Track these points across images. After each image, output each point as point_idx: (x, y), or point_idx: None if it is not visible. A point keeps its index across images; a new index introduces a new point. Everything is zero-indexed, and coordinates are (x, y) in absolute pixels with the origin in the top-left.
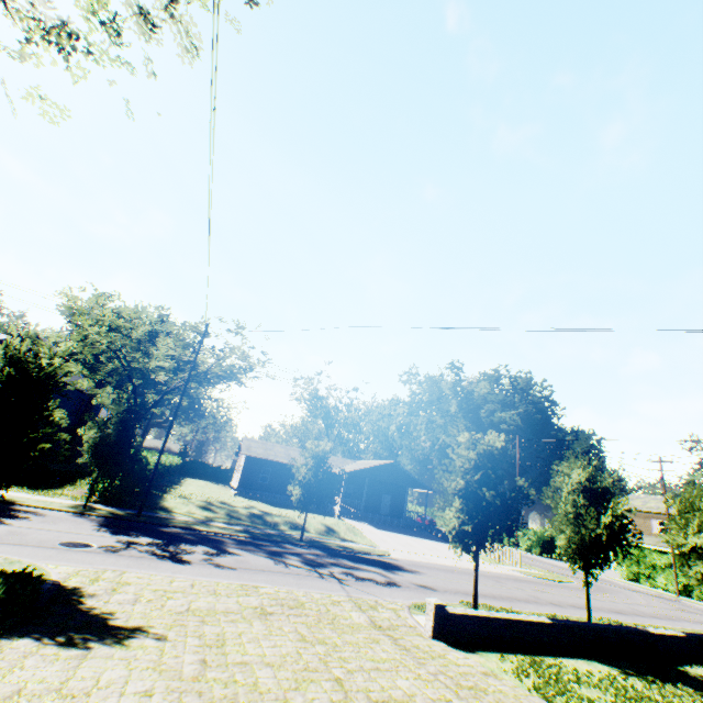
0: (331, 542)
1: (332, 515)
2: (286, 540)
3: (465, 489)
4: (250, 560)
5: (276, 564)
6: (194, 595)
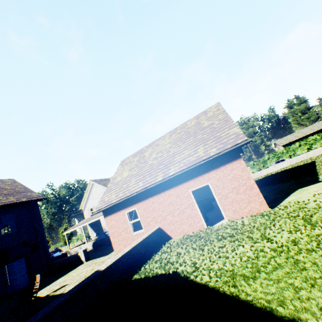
0: None
1: None
2: None
3: None
4: None
5: None
6: None
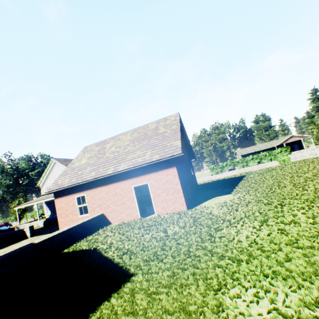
0: None
1: None
2: None
3: None
4: None
5: None
6: None
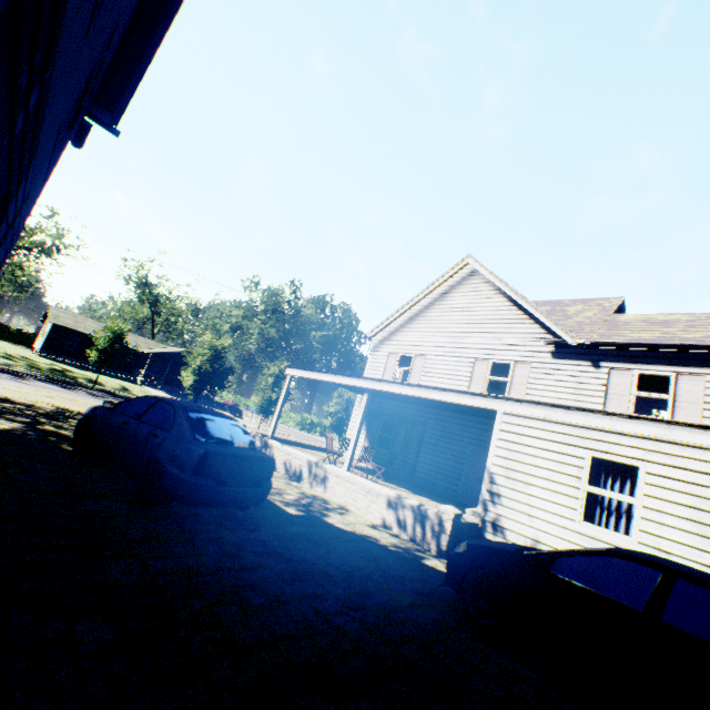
0: (121, 393)
1: (135, 384)
2: (80, 385)
3: (199, 363)
4: (47, 386)
5: (67, 390)
6: (7, 386)
